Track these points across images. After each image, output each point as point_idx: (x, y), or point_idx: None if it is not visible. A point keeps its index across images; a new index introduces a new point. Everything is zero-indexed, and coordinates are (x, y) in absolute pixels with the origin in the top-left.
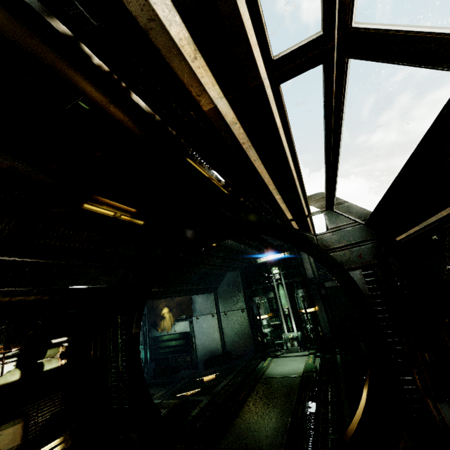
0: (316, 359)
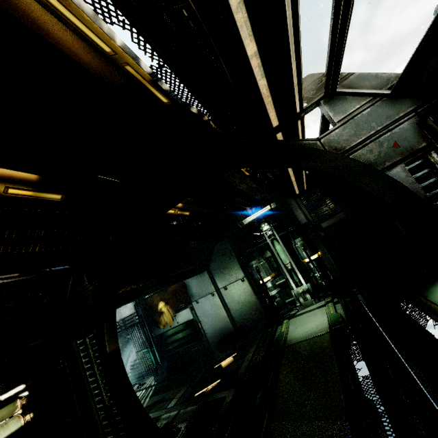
0: (336, 307)
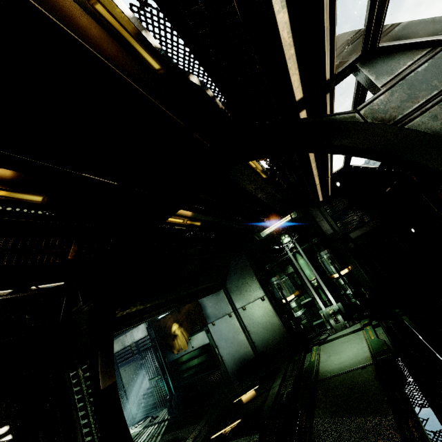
0: (376, 331)
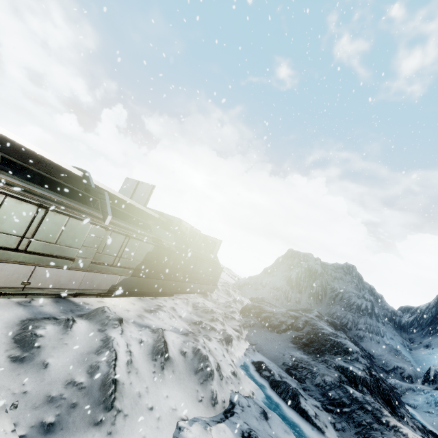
0: None
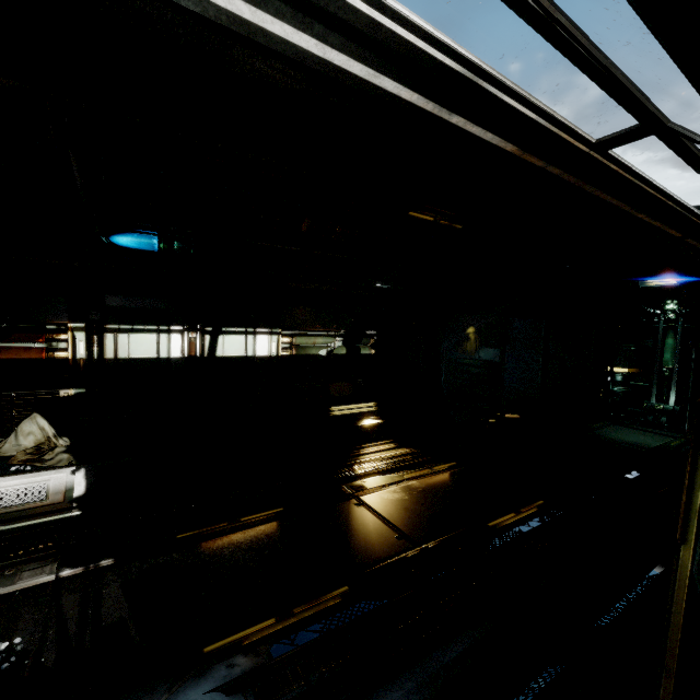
0: (687, 446)
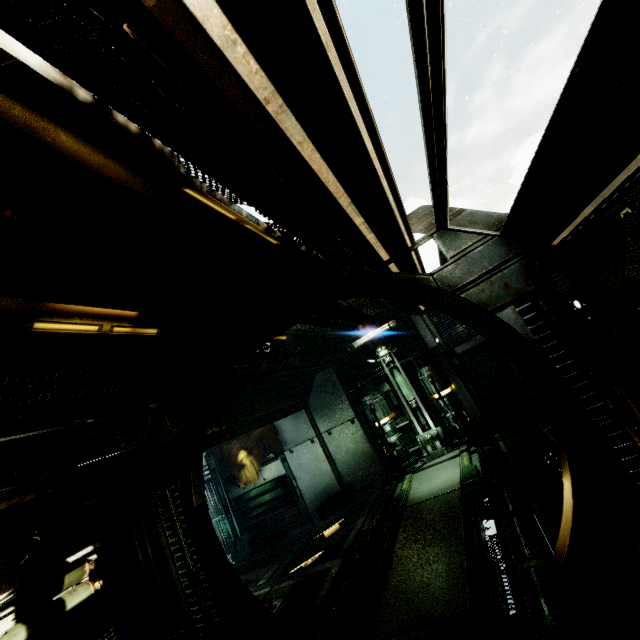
0: (472, 457)
